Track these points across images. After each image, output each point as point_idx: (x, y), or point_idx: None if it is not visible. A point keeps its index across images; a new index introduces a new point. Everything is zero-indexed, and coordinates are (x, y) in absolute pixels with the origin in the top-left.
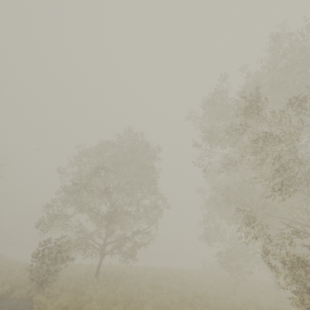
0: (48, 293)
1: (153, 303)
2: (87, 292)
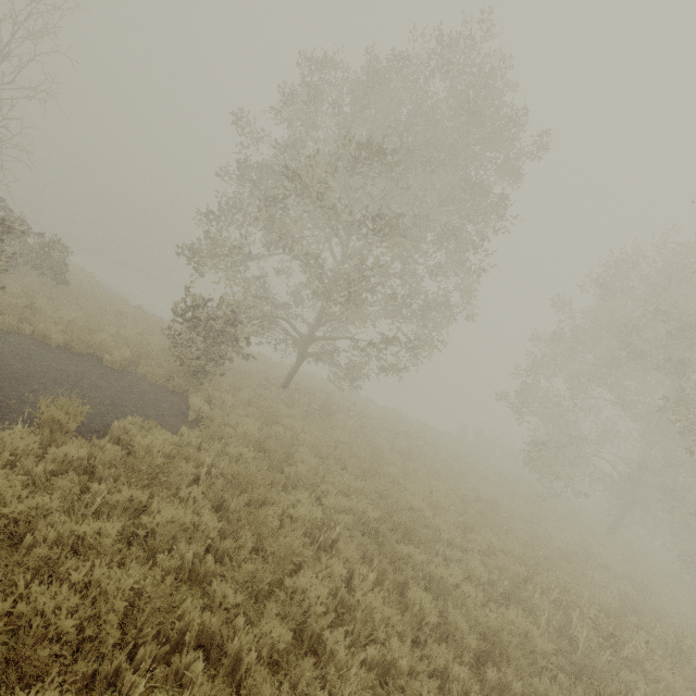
0: (207, 393)
1: (420, 493)
2: (285, 422)
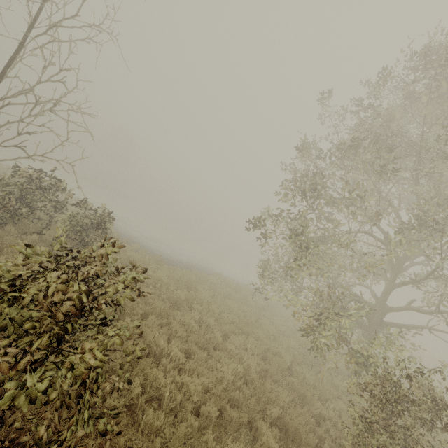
0: None
1: None
2: None
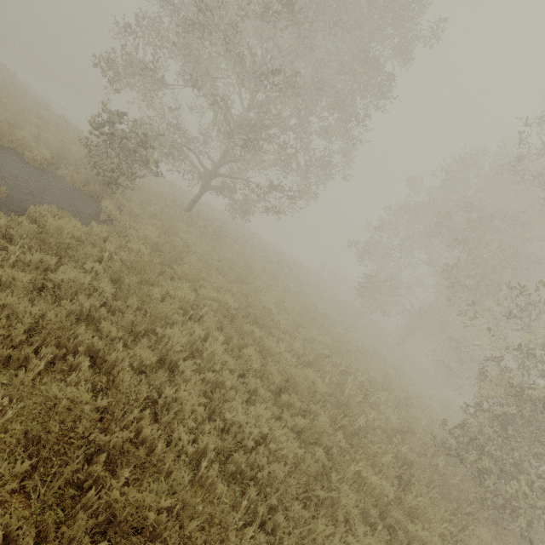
0: (119, 202)
1: (273, 299)
2: (182, 235)
